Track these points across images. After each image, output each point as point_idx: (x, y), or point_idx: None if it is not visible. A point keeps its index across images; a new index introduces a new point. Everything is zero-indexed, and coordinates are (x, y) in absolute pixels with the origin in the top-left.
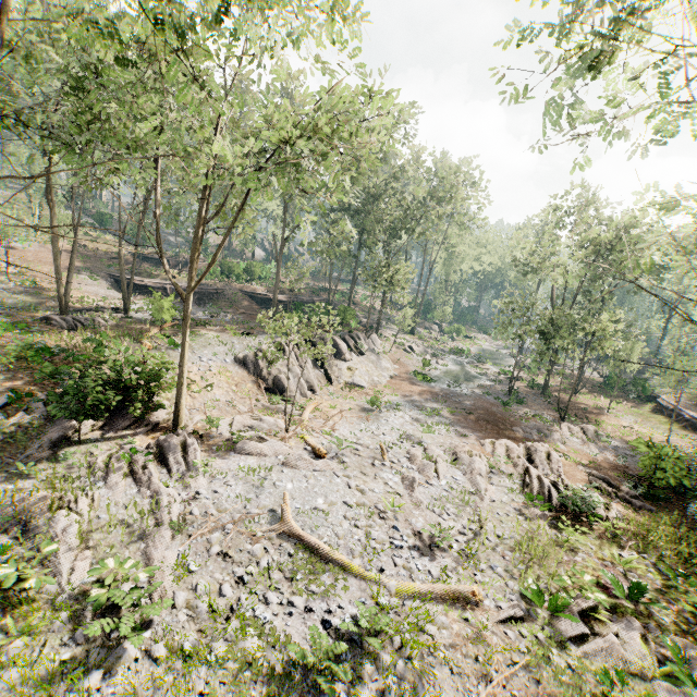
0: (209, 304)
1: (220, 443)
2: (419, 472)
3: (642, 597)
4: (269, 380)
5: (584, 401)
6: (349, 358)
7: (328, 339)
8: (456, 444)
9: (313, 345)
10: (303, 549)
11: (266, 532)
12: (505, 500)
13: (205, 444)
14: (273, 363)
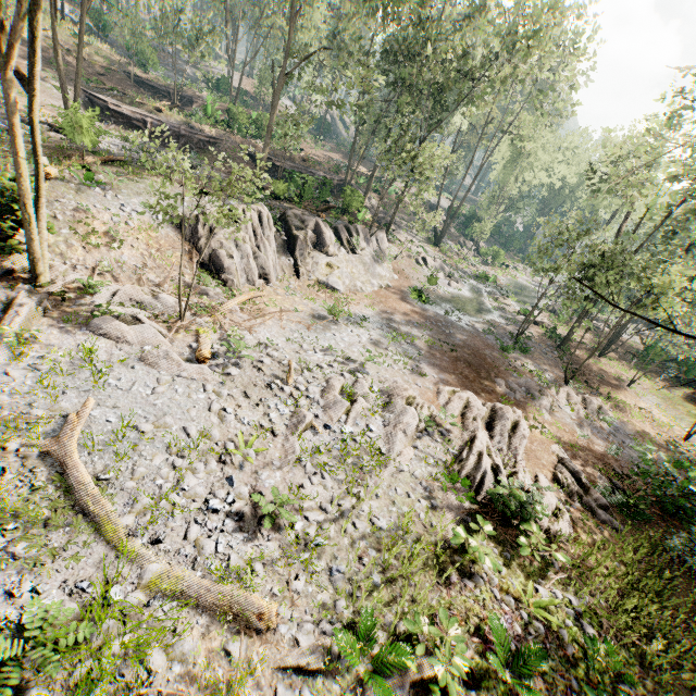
0: (192, 152)
1: (80, 314)
2: (325, 409)
3: (529, 673)
4: (205, 253)
5: (606, 367)
6: (332, 253)
7: (311, 222)
8: (398, 385)
9: (287, 226)
10: (62, 483)
11: (26, 446)
12: (420, 473)
13: (58, 310)
14: (216, 233)
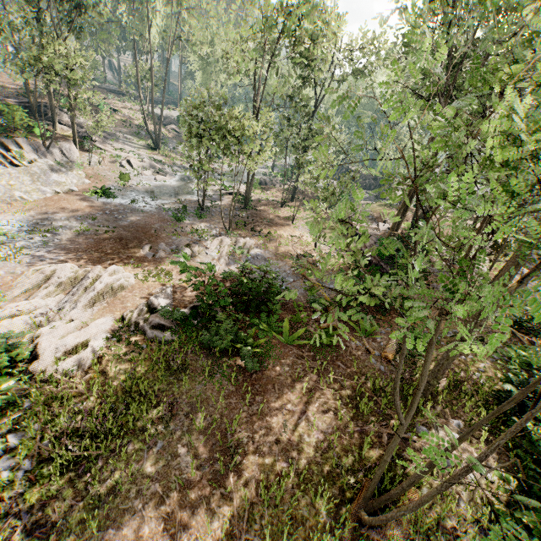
0: None
1: None
2: None
3: None
4: None
5: (282, 213)
6: None
7: None
8: None
9: None
10: None
11: None
12: None
13: None
14: None
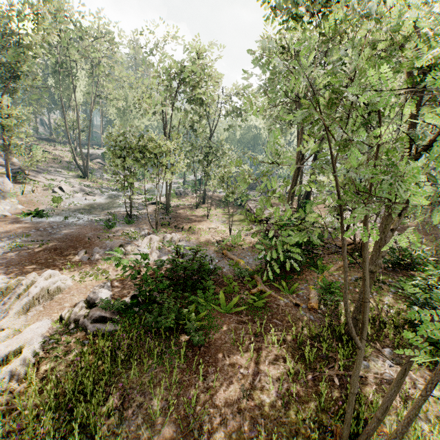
0: None
1: None
2: None
3: None
4: None
5: (198, 213)
6: None
7: None
8: None
9: None
10: None
11: None
12: None
13: None
14: None
